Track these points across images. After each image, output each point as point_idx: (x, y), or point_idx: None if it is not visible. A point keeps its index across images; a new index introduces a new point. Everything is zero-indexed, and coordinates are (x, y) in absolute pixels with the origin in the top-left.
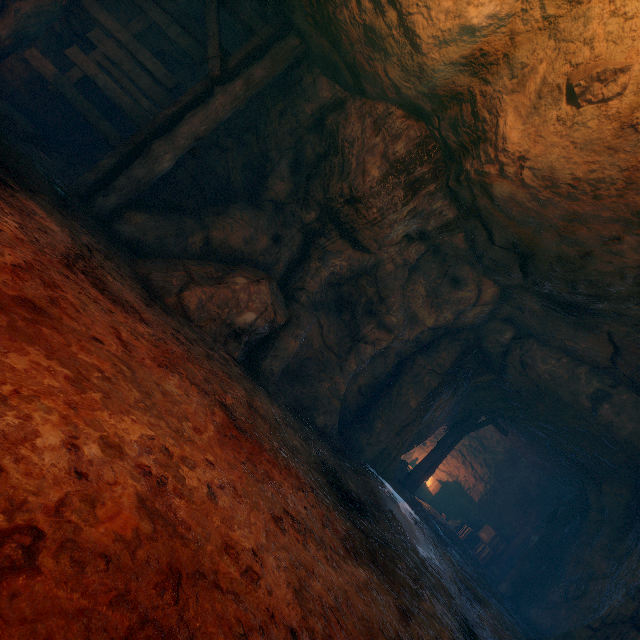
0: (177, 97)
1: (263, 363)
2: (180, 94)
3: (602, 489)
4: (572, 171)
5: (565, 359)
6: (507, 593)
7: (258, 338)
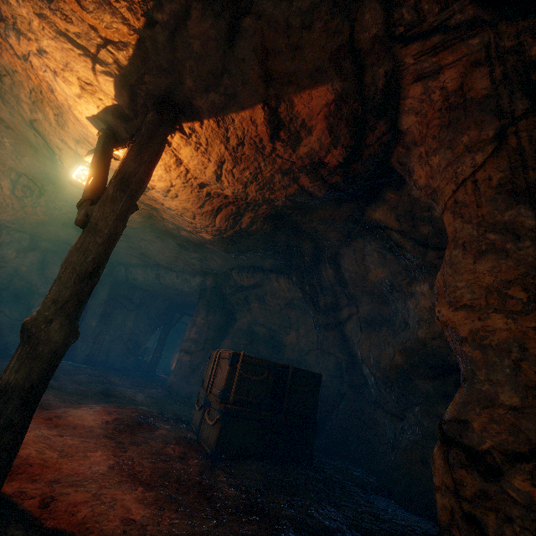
0: None
1: None
2: None
3: None
4: (9, 219)
5: (143, 269)
6: None
7: None
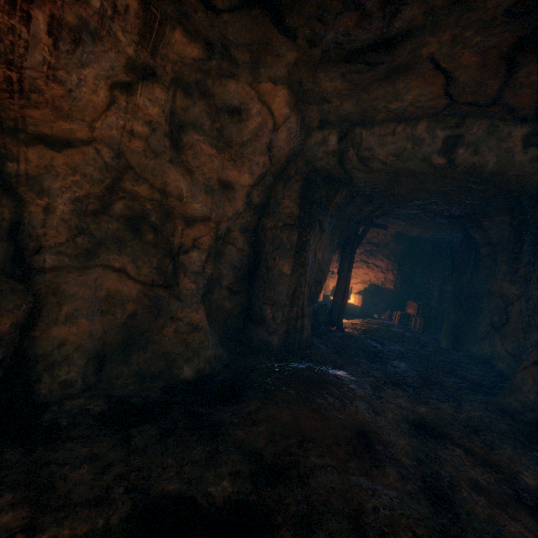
0: None
1: (40, 385)
2: None
3: (484, 226)
4: None
5: (399, 128)
6: (448, 346)
7: None
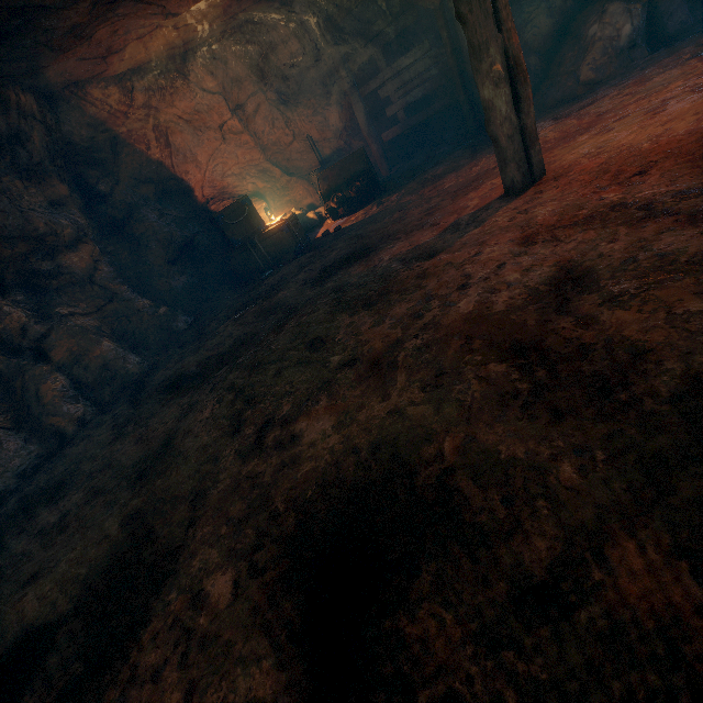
0: (404, 49)
1: (667, 32)
2: (403, 46)
3: None
4: None
5: None
6: None
7: (643, 29)
